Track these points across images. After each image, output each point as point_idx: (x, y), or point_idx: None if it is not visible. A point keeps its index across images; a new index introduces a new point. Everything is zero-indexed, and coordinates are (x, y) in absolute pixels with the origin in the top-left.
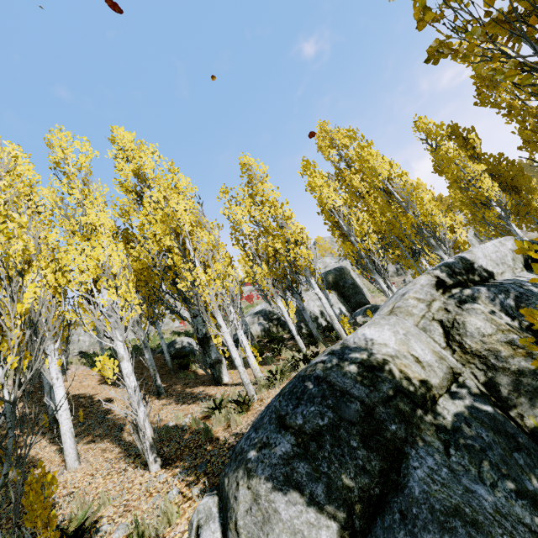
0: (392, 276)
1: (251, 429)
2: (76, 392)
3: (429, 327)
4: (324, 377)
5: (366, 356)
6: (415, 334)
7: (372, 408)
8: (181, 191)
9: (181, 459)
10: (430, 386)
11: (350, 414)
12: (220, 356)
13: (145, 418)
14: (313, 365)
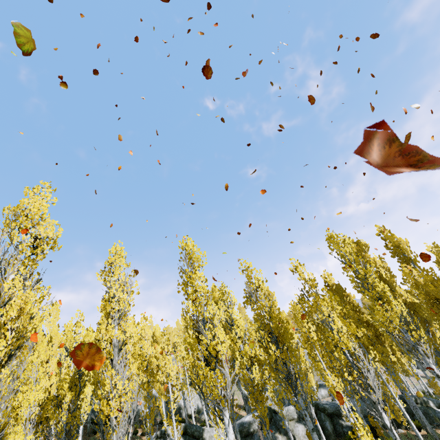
0: None
1: None
2: None
3: None
4: None
5: None
6: None
7: None
8: None
9: None
10: None
11: None
12: None
13: None
14: None
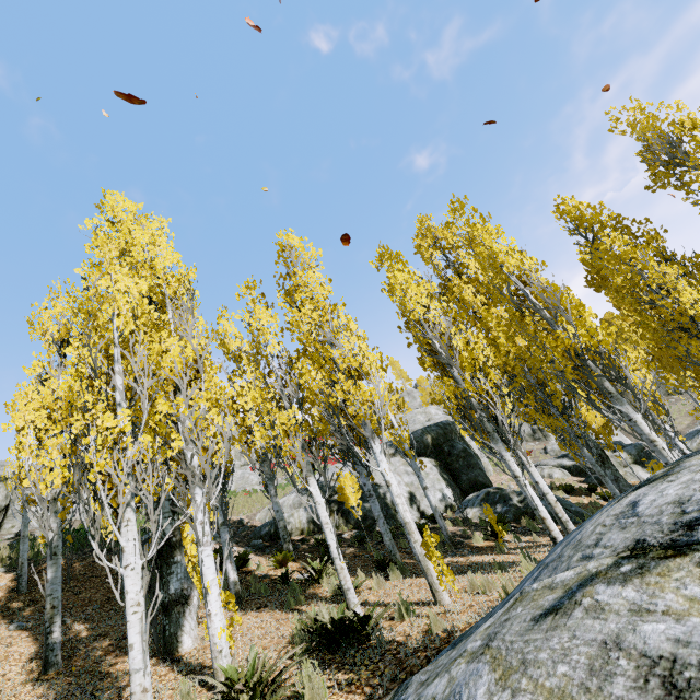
0: (527, 441)
1: None
2: None
3: None
4: None
5: None
6: None
7: None
8: (158, 272)
9: None
10: None
11: None
12: (189, 585)
13: None
14: None
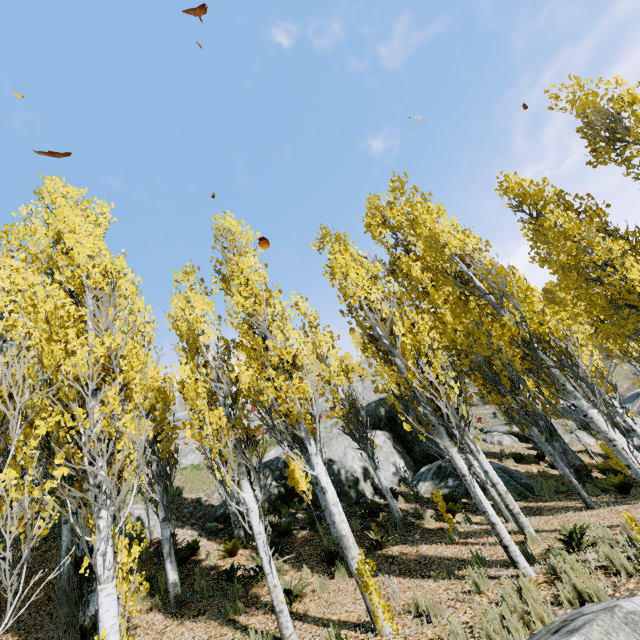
0: (477, 405)
1: None
2: None
3: None
4: None
5: None
6: None
7: None
8: (76, 262)
9: None
10: None
11: None
12: None
13: None
14: None
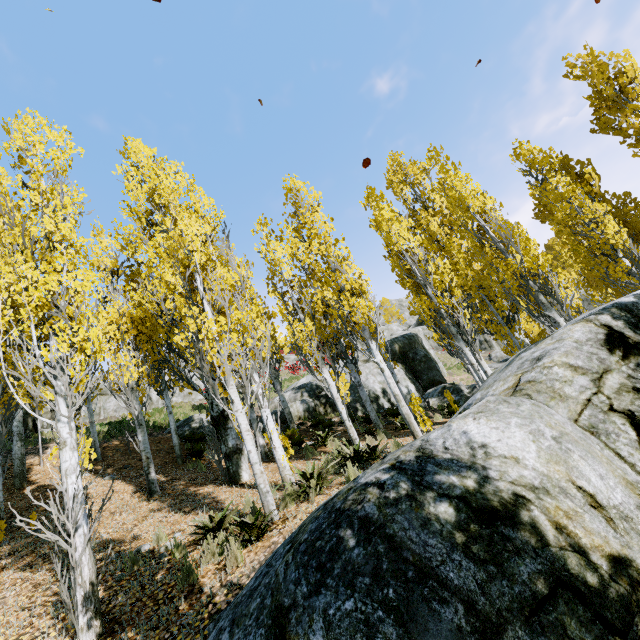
0: None
1: (230, 612)
2: (45, 482)
3: (603, 425)
4: (381, 522)
5: (475, 484)
6: (580, 441)
7: (497, 626)
8: (200, 215)
9: (135, 624)
10: (636, 573)
11: (441, 639)
12: (241, 443)
13: (85, 547)
14: (359, 488)
